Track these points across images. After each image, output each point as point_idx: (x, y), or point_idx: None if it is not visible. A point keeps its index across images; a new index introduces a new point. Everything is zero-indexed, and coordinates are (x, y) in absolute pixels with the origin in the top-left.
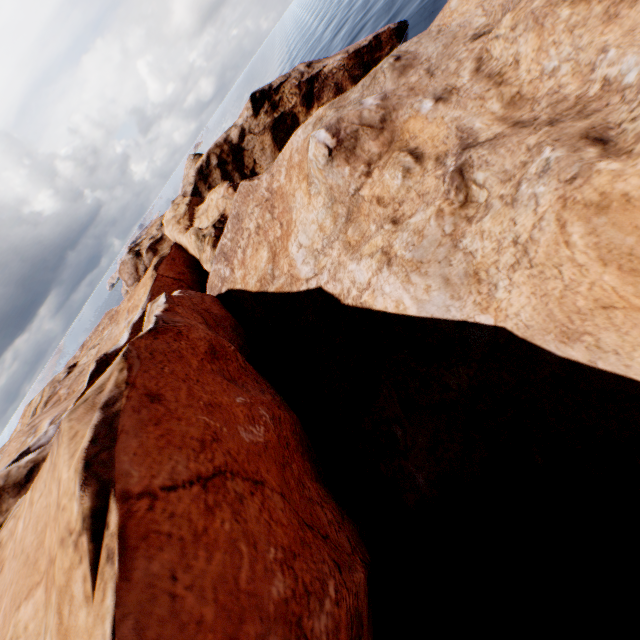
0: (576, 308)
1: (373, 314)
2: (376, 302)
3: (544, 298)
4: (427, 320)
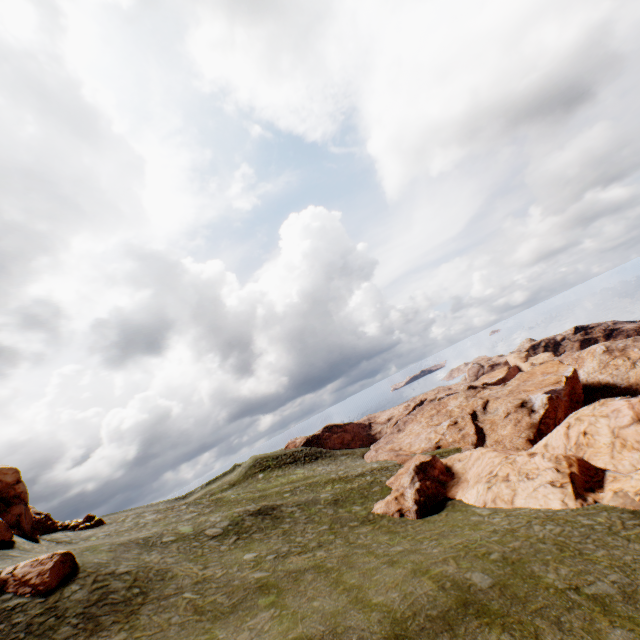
0: (639, 380)
1: (600, 383)
2: (602, 381)
3: (635, 379)
4: (613, 383)
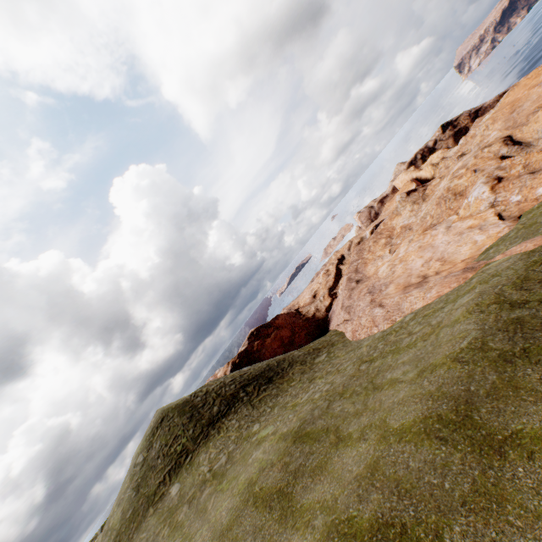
0: None
1: None
2: None
3: None
4: None
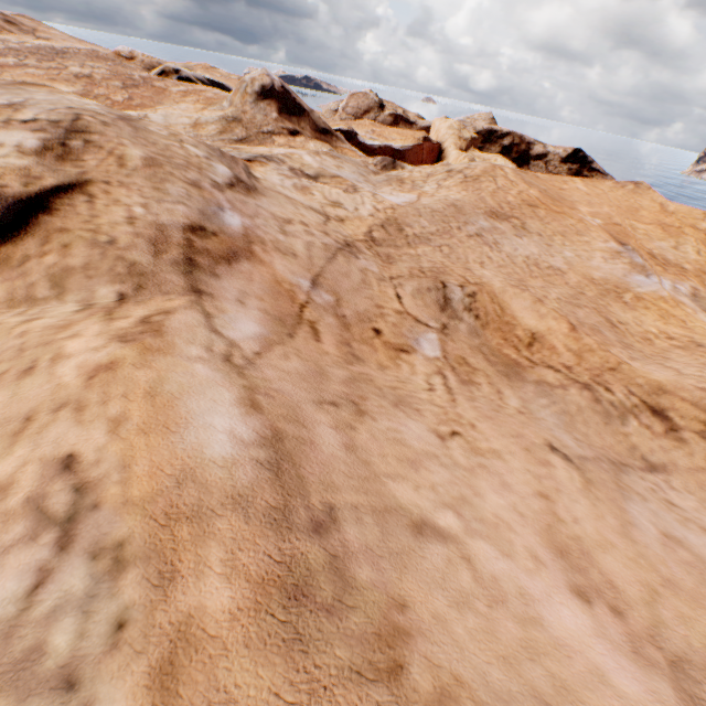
0: None
1: None
2: None
3: None
4: None
